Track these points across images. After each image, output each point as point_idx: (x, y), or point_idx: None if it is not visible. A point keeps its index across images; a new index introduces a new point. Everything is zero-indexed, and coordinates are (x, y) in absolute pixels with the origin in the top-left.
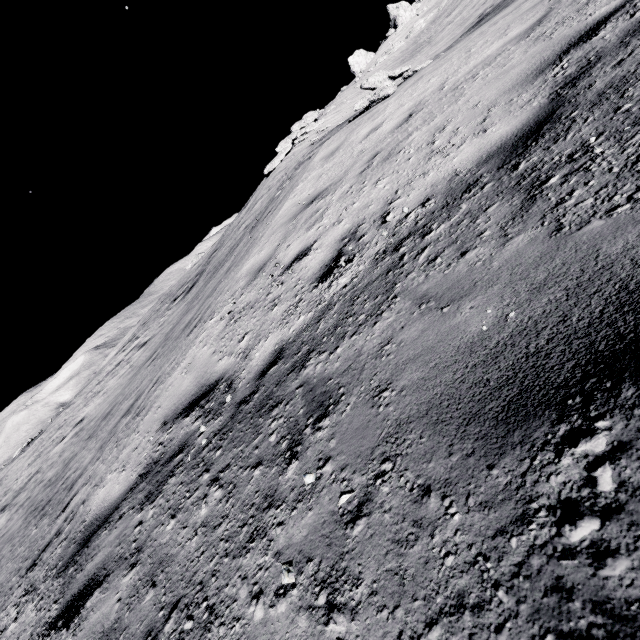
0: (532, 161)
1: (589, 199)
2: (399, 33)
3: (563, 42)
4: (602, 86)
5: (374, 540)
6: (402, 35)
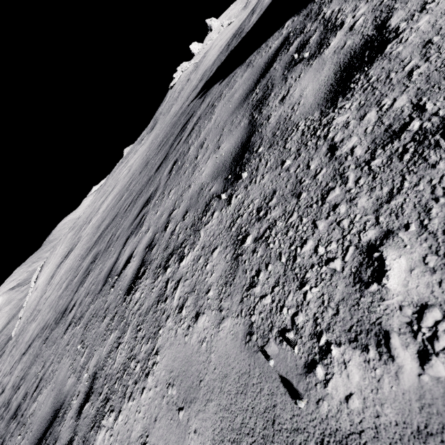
0: None
1: None
2: (214, 32)
3: None
4: None
5: None
6: (216, 32)
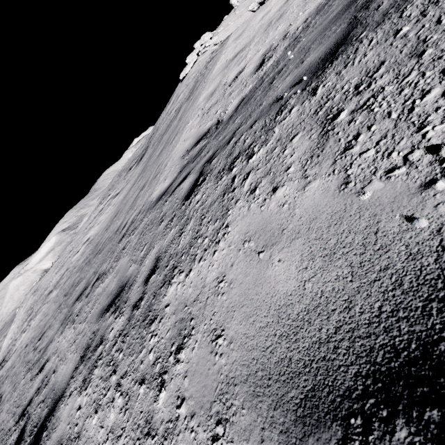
0: None
1: None
2: None
3: None
4: None
5: (312, 50)
6: None
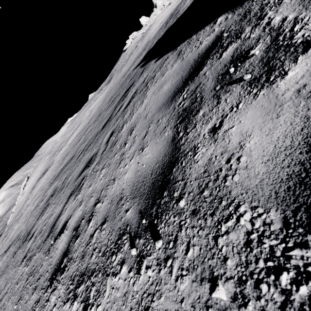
0: None
1: None
2: (158, 9)
3: None
4: None
5: None
6: (159, 9)
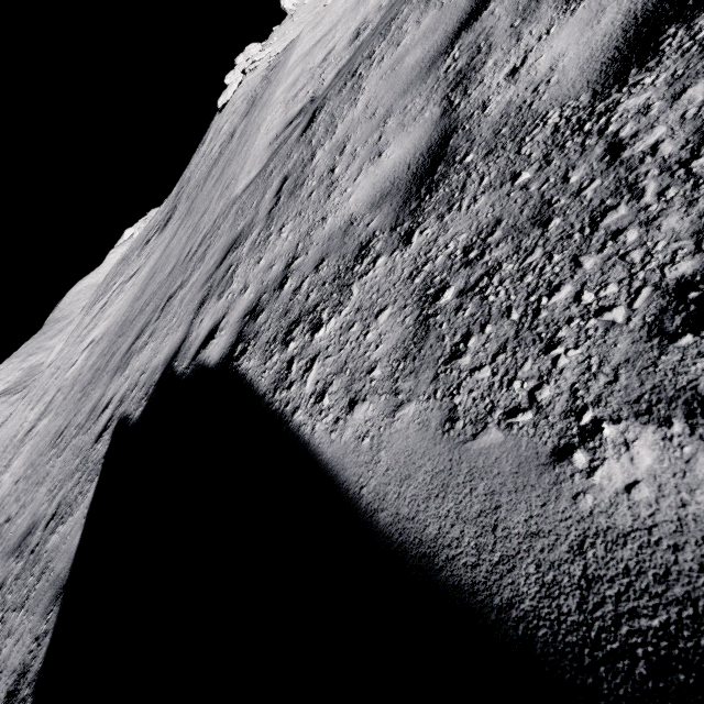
0: None
1: None
2: None
3: None
4: None
5: None
6: None
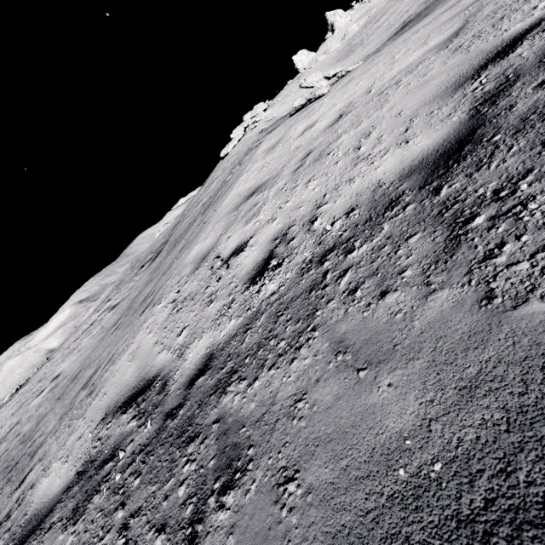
0: (454, 188)
1: (524, 262)
2: (336, 36)
3: (480, 56)
4: (524, 109)
5: None
6: (338, 37)
